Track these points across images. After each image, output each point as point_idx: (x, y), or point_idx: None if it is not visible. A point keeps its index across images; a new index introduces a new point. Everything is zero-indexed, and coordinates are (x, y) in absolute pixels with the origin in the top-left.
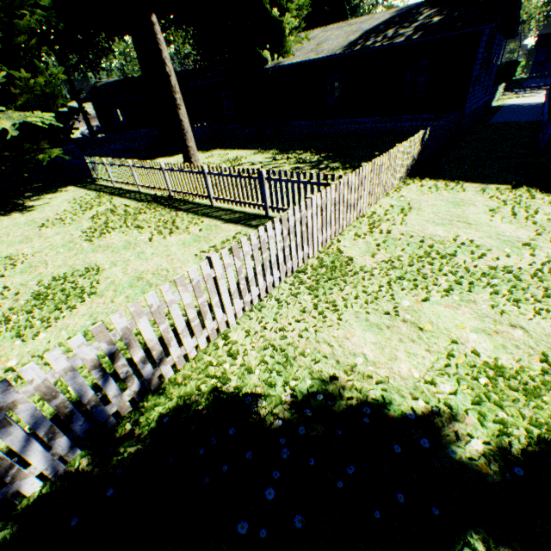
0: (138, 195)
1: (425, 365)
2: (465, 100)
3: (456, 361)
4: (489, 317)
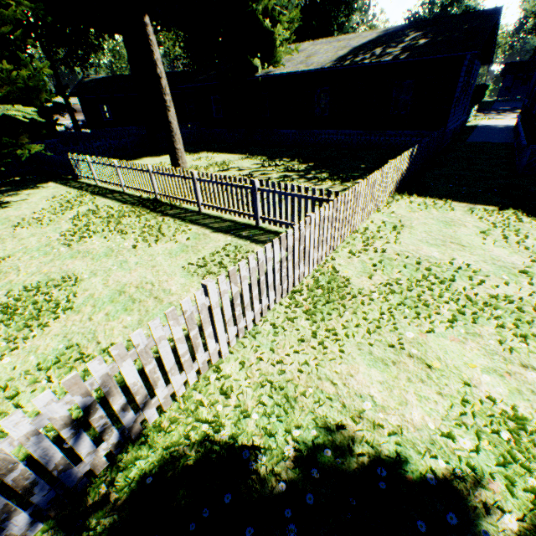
0: (122, 195)
1: (439, 412)
2: (447, 119)
3: (472, 407)
4: (498, 354)
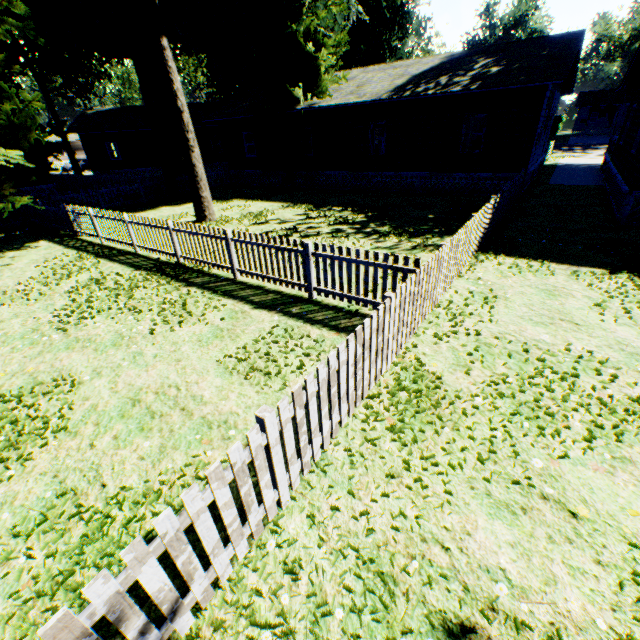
0: (134, 258)
1: (605, 596)
2: (527, 160)
3: None
4: None
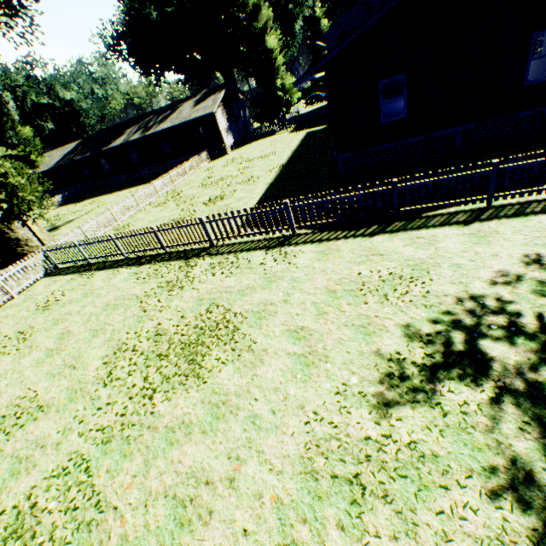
0: None
1: None
2: None
3: None
4: None
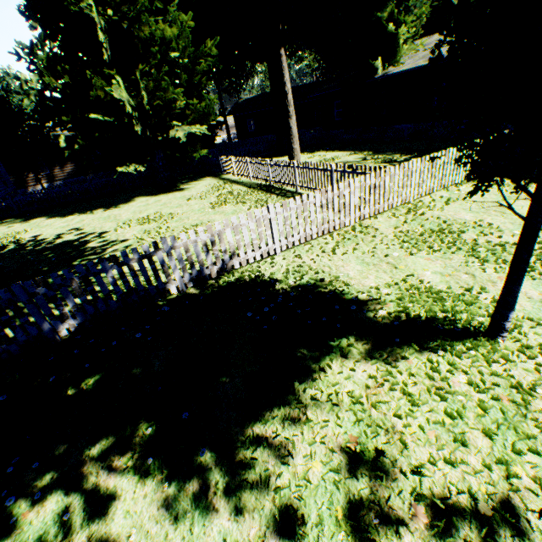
0: (249, 183)
1: (383, 283)
2: None
3: (405, 284)
4: (453, 267)
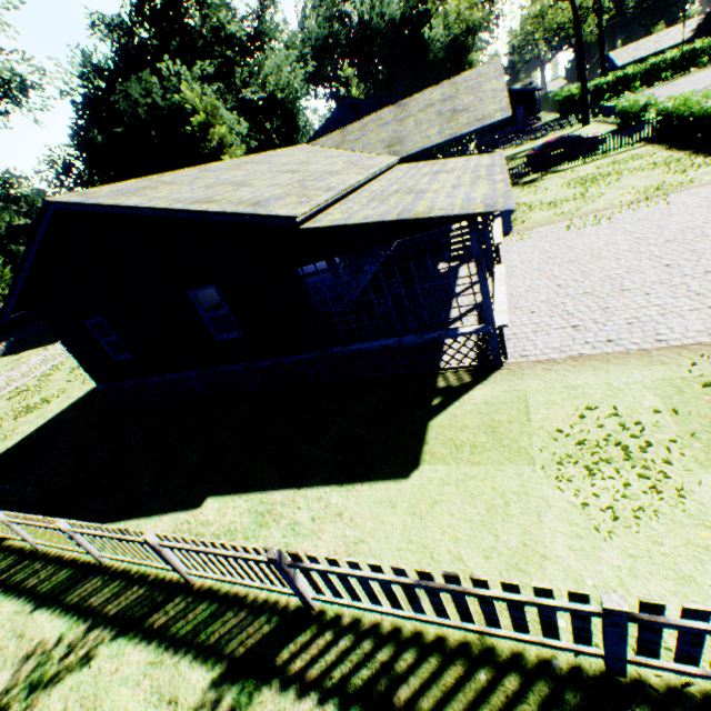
0: None
1: None
2: None
3: None
4: None
